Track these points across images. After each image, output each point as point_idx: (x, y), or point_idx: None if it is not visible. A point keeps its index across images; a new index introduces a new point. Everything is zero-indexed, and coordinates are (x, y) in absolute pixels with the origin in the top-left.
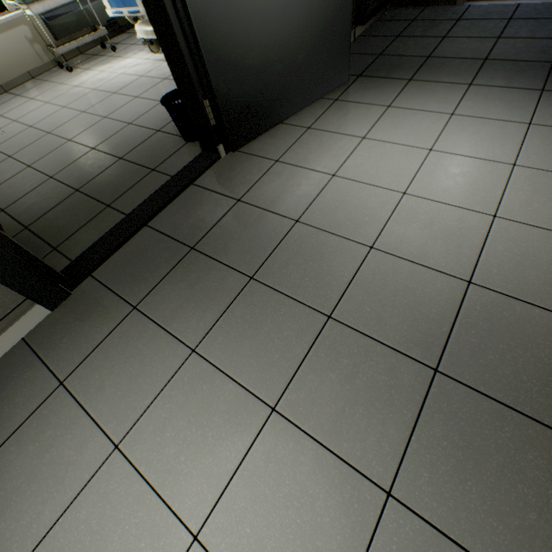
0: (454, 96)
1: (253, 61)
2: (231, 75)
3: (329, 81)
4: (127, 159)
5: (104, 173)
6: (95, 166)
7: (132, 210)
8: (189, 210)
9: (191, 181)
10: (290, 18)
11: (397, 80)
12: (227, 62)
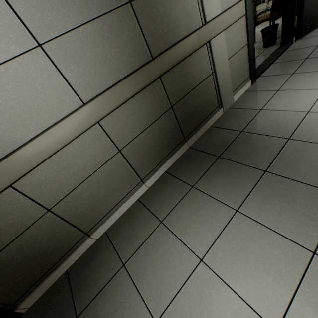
0: None
1: None
2: (309, 3)
3: None
4: None
5: None
6: None
7: (261, 63)
8: (291, 55)
9: (284, 50)
10: None
11: None
12: None
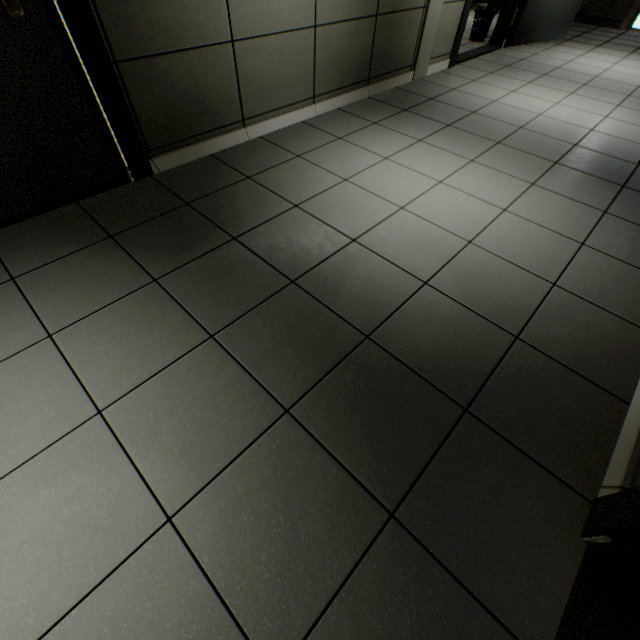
0: (624, 54)
1: None
2: (534, 2)
3: (557, 33)
4: None
5: None
6: None
7: (464, 52)
8: (495, 58)
9: (490, 51)
10: None
11: (590, 45)
12: None
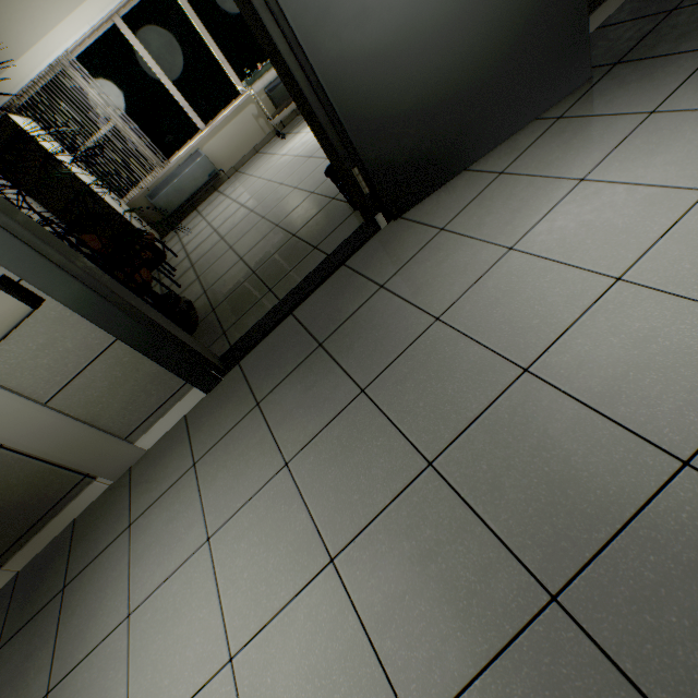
0: None
1: (410, 107)
2: (381, 133)
3: (548, 92)
4: (298, 235)
5: (277, 253)
6: (273, 245)
7: (284, 297)
8: (331, 297)
9: (343, 261)
10: (463, 33)
11: (689, 54)
12: (374, 120)
